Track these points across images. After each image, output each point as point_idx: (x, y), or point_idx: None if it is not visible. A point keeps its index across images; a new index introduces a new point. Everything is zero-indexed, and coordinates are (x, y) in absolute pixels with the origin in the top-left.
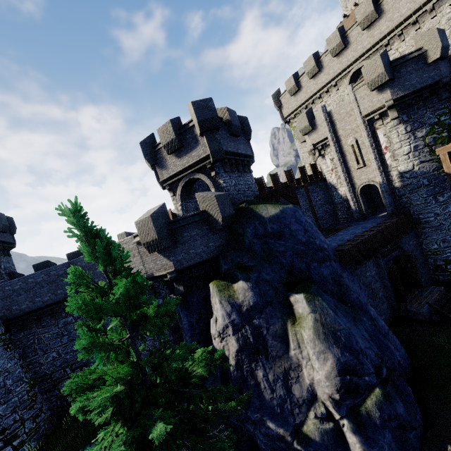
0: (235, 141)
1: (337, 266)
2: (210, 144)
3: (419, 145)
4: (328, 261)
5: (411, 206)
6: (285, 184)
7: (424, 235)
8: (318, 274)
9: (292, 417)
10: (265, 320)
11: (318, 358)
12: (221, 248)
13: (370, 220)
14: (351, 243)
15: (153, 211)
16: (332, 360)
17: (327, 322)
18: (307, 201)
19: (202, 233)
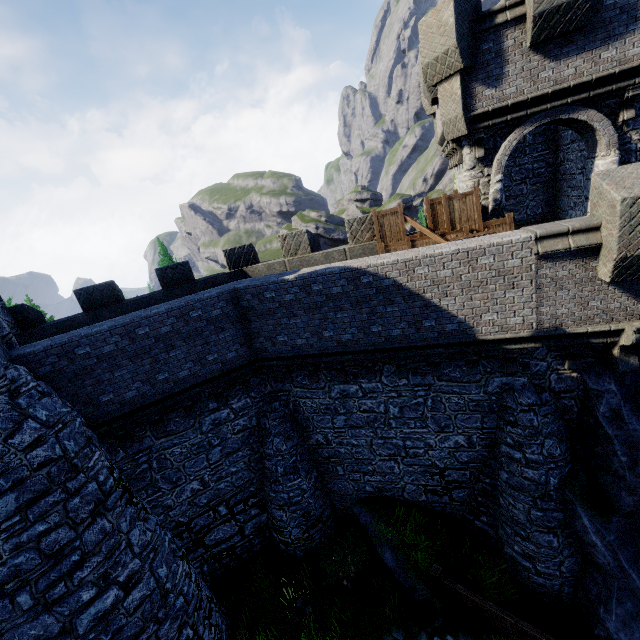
0: None
1: None
2: None
3: None
4: None
5: None
6: None
7: None
8: None
9: None
10: None
11: None
12: None
13: None
14: None
15: None
16: None
17: None
18: None
19: None
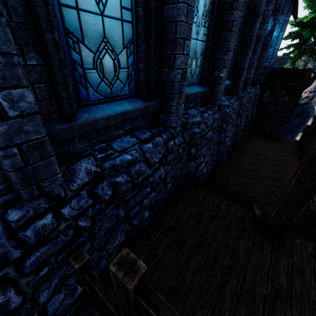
0: None
1: None
2: None
3: None
4: None
5: None
6: None
7: None
8: None
9: None
10: None
11: None
12: None
13: None
14: None
15: None
16: None
17: None
18: None
19: None
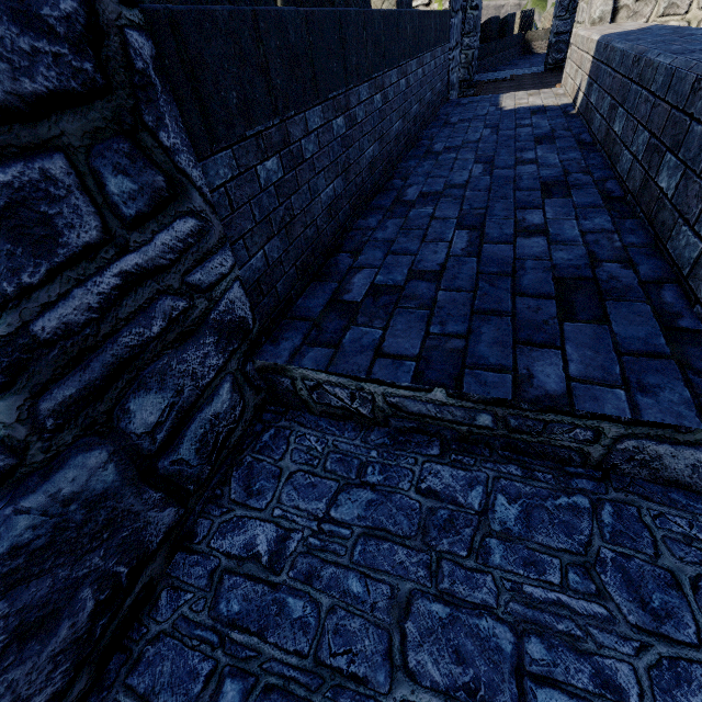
0: None
1: None
2: None
3: None
4: None
5: None
6: None
7: None
8: None
9: None
10: None
11: None
12: None
13: None
14: None
15: None
16: None
17: None
18: None
19: None
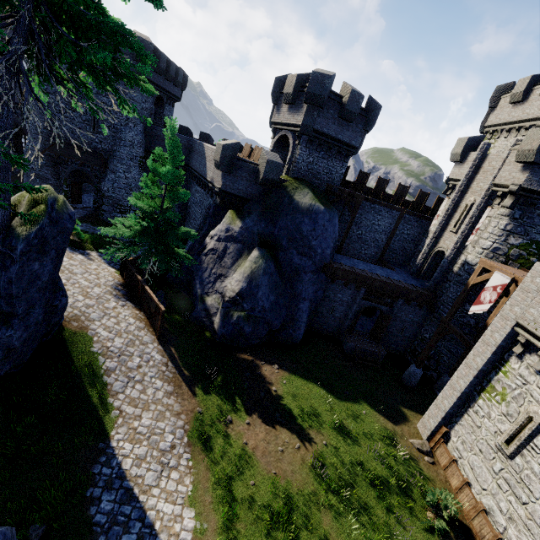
0: (342, 126)
1: (312, 267)
2: (305, 117)
3: (501, 250)
4: (306, 257)
5: (445, 293)
6: (388, 196)
7: (430, 322)
8: (289, 257)
9: (207, 290)
10: (233, 248)
11: (235, 281)
12: (254, 197)
13: (410, 279)
14: (344, 267)
15: (228, 142)
16: (239, 286)
17: (255, 273)
18: (392, 225)
19: (249, 179)
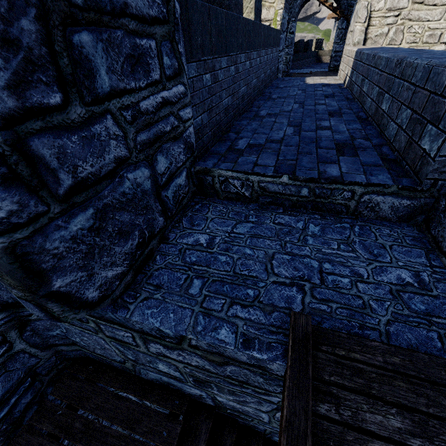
0: None
1: None
2: None
3: None
4: None
5: None
6: None
7: None
8: None
9: None
10: None
11: None
12: None
13: None
14: None
15: None
16: None
17: None
18: None
19: None
